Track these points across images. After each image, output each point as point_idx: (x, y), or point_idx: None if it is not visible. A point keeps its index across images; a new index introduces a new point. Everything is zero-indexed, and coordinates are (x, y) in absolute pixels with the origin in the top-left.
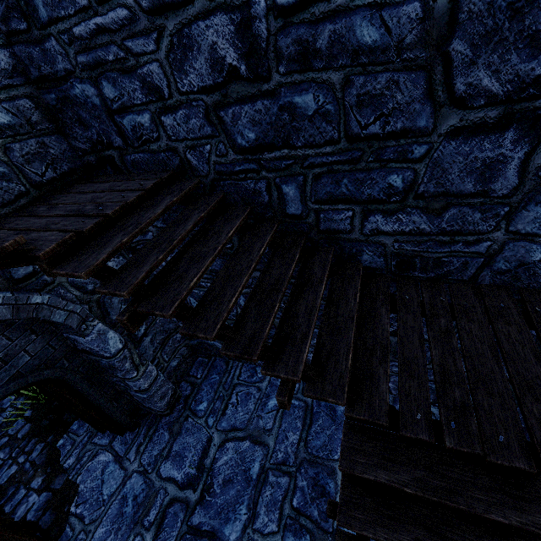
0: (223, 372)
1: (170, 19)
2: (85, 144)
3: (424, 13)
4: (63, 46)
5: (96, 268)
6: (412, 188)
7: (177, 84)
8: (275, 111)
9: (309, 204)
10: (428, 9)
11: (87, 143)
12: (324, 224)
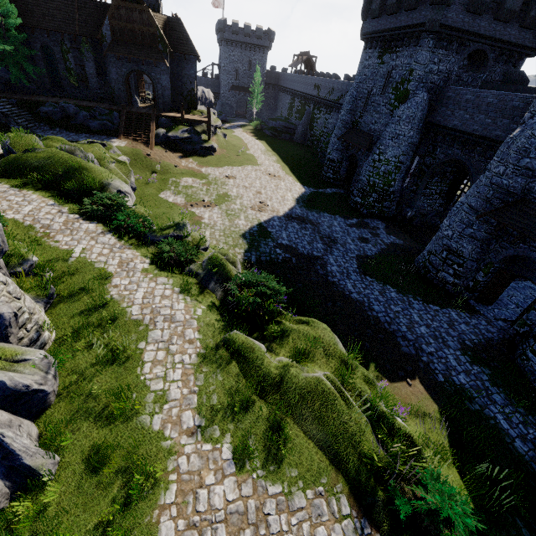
0: None
1: None
2: None
3: None
4: None
5: None
6: None
7: None
8: None
9: None
10: None
11: None
12: None
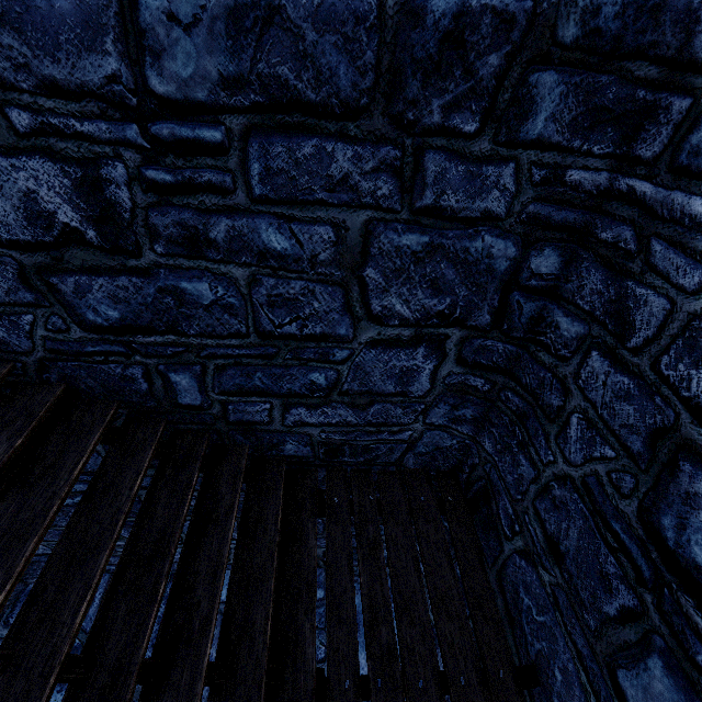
0: None
1: None
2: None
3: (337, 238)
4: None
5: None
6: (336, 386)
7: None
8: (153, 291)
9: (212, 395)
10: (341, 236)
11: None
12: (234, 415)
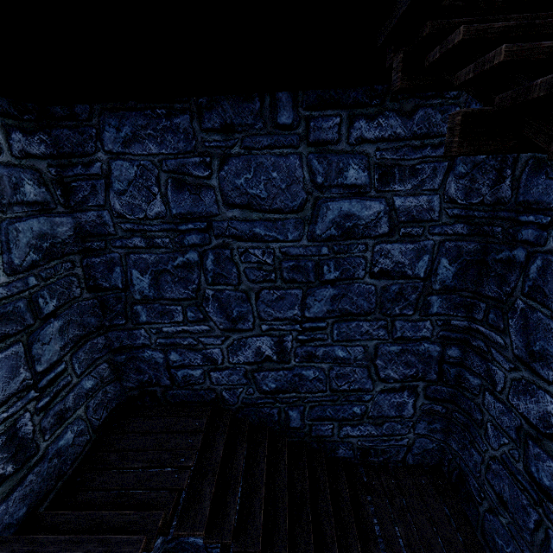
0: None
1: (235, 334)
2: (135, 383)
3: (364, 350)
4: (149, 333)
5: (207, 523)
6: (365, 413)
7: (229, 359)
8: (291, 376)
9: (306, 421)
10: (366, 349)
11: (136, 382)
12: (314, 432)
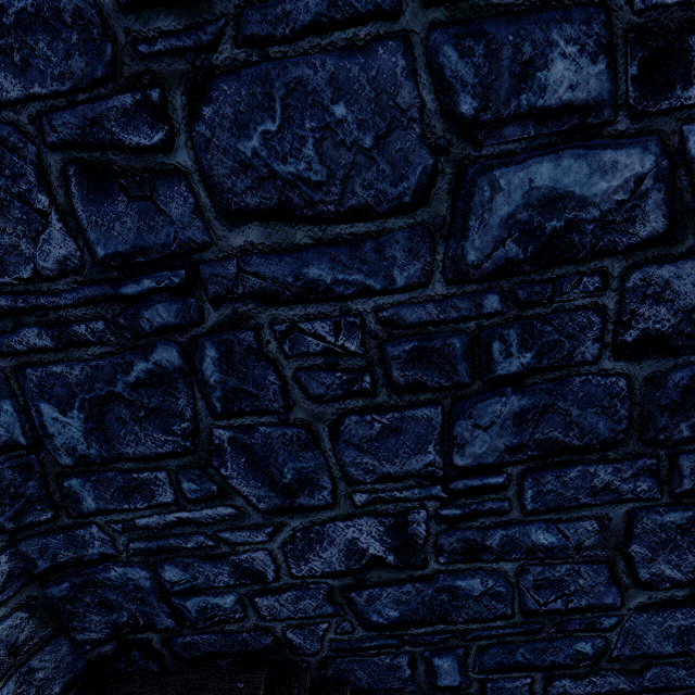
0: None
1: (296, 517)
2: (102, 630)
3: (600, 527)
4: (110, 533)
5: None
6: (604, 653)
7: (290, 568)
8: (430, 591)
9: (471, 674)
10: (604, 525)
11: (105, 628)
12: (491, 693)
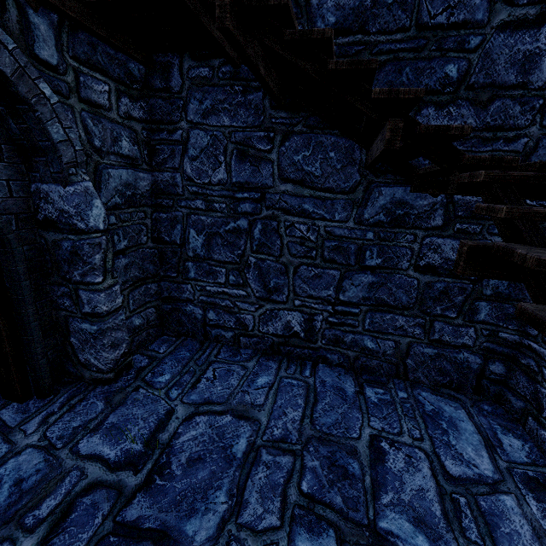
0: (196, 350)
1: None
2: None
3: None
4: None
5: None
6: (464, 79)
7: None
8: None
9: None
10: None
11: None
12: None
